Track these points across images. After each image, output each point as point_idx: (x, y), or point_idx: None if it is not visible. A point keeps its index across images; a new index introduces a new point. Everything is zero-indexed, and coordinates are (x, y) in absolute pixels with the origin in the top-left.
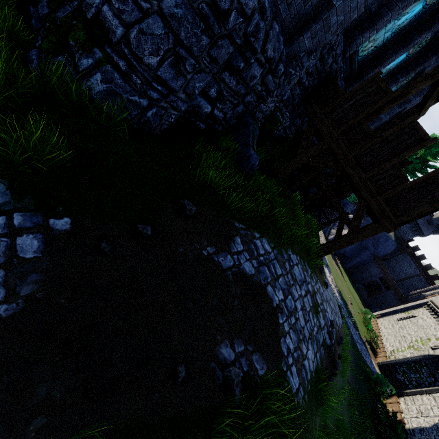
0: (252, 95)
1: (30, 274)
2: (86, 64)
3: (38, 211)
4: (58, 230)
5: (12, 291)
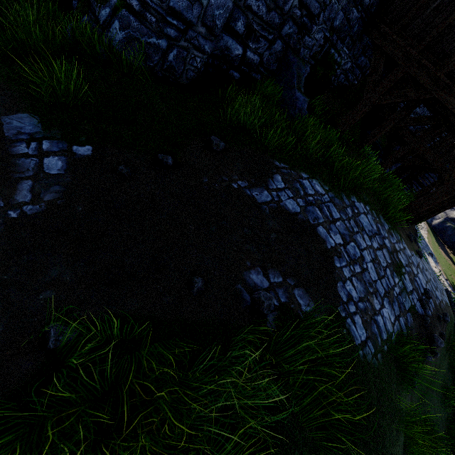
0: (290, 23)
1: (53, 186)
2: (105, 14)
3: (63, 140)
4: (80, 155)
5: (36, 196)
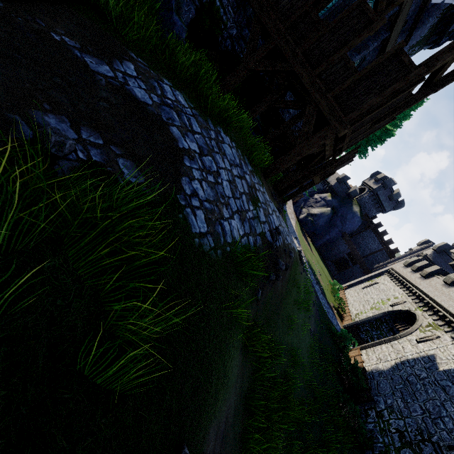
0: None
1: None
2: None
3: None
4: None
5: None
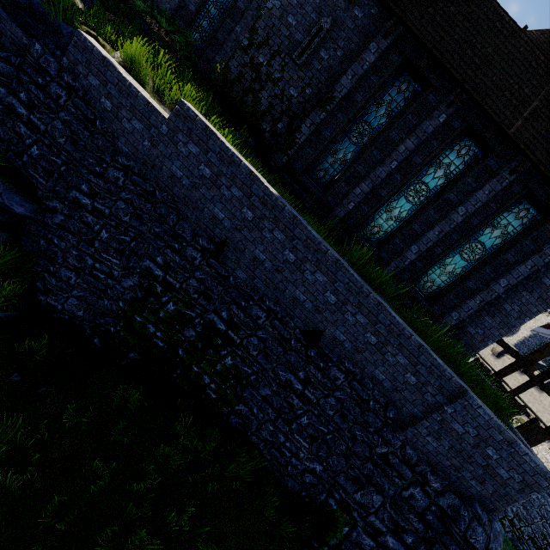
0: None
1: None
2: None
3: None
4: None
5: None
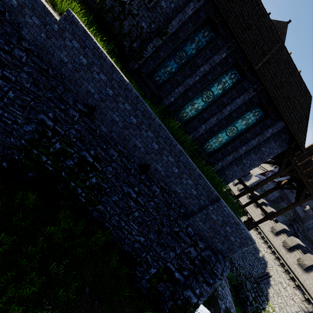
0: None
1: None
2: None
3: None
4: None
5: None
